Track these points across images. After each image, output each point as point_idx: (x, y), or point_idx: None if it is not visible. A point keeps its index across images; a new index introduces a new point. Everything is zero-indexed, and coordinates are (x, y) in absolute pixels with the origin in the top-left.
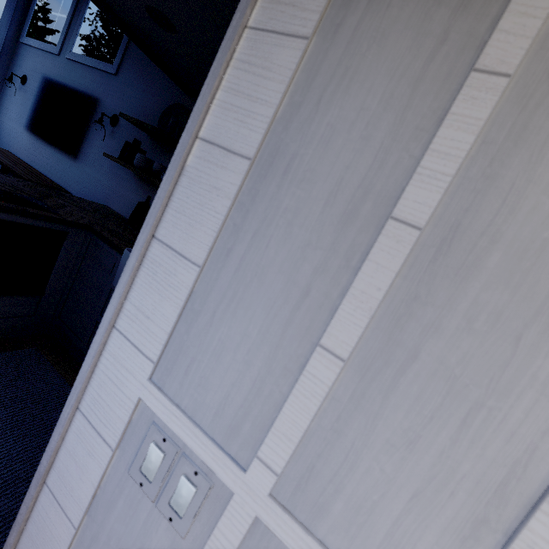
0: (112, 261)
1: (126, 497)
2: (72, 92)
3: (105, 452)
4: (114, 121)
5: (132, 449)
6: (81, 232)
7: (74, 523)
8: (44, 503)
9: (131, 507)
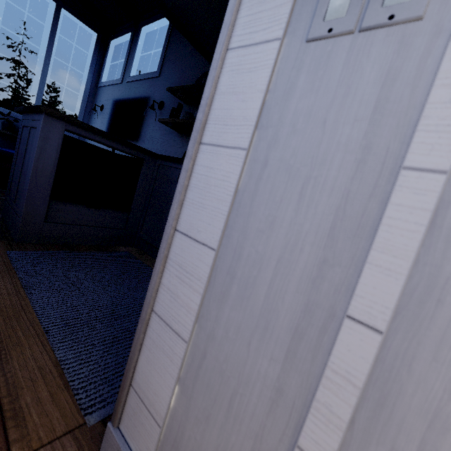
0: (177, 173)
1: (308, 67)
2: (132, 101)
3: (271, 49)
4: (161, 105)
5: (305, 19)
6: (152, 161)
7: (243, 146)
8: (202, 162)
9: (319, 68)
